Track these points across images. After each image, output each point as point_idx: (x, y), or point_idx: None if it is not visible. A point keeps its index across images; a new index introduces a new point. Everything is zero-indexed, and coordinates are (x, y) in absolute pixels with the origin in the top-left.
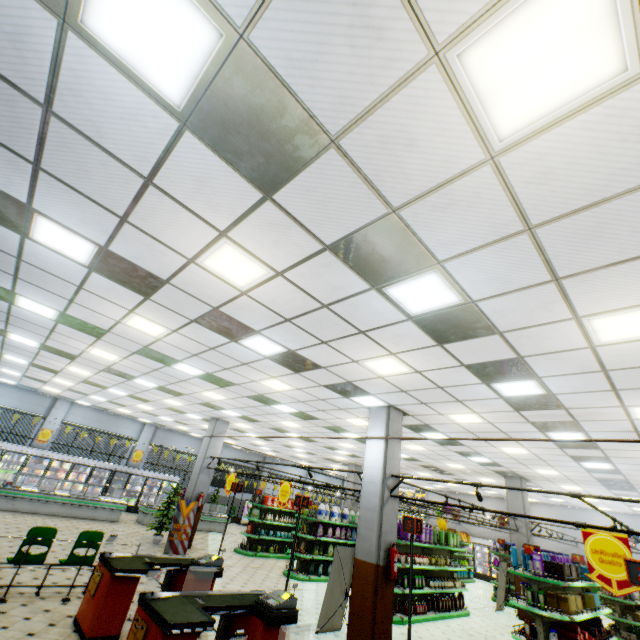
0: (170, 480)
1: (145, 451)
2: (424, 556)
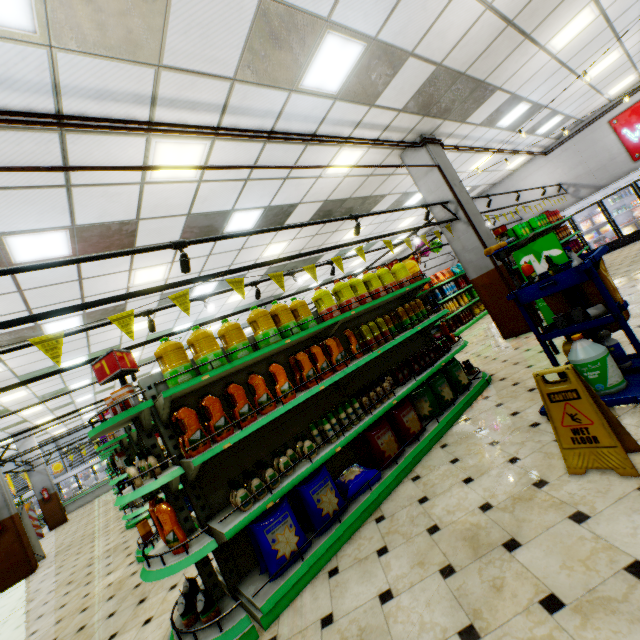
0: (99, 462)
1: (61, 460)
2: None
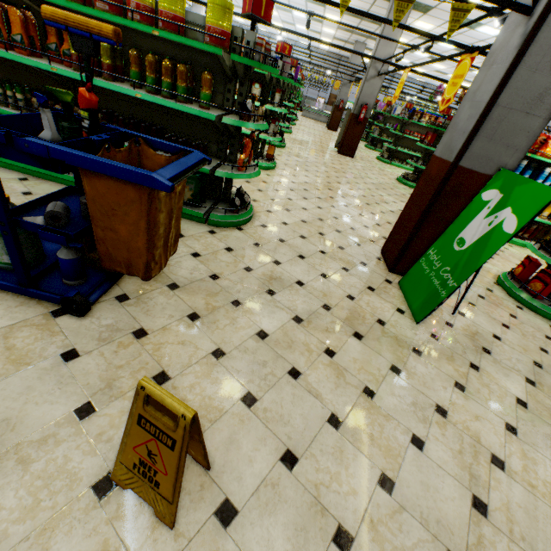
0: None
1: None
2: None
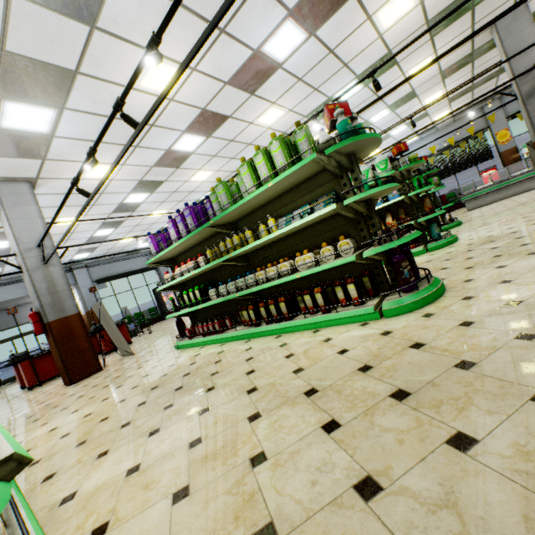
0: None
1: None
2: (188, 260)
